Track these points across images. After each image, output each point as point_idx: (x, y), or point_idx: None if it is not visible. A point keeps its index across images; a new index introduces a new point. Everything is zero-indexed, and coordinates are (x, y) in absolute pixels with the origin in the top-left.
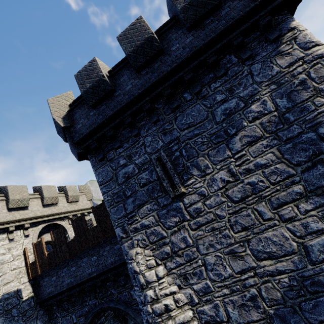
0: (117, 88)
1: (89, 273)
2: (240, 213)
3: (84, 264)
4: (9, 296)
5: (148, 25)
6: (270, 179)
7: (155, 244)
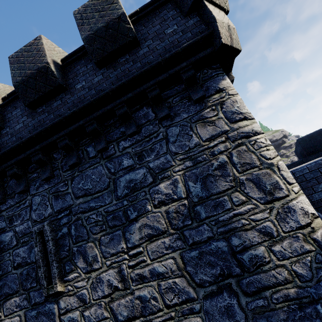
0: (6, 123)
1: None
2: None
3: None
4: None
5: (45, 50)
6: (165, 298)
7: None
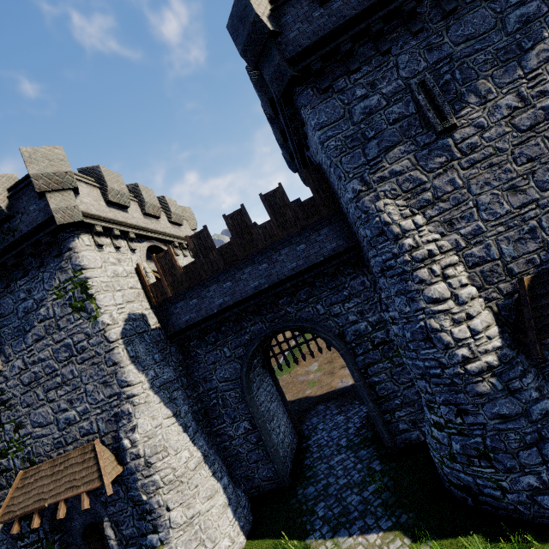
0: None
1: (255, 287)
2: (527, 144)
3: (247, 276)
4: (136, 318)
5: None
6: None
7: (410, 193)
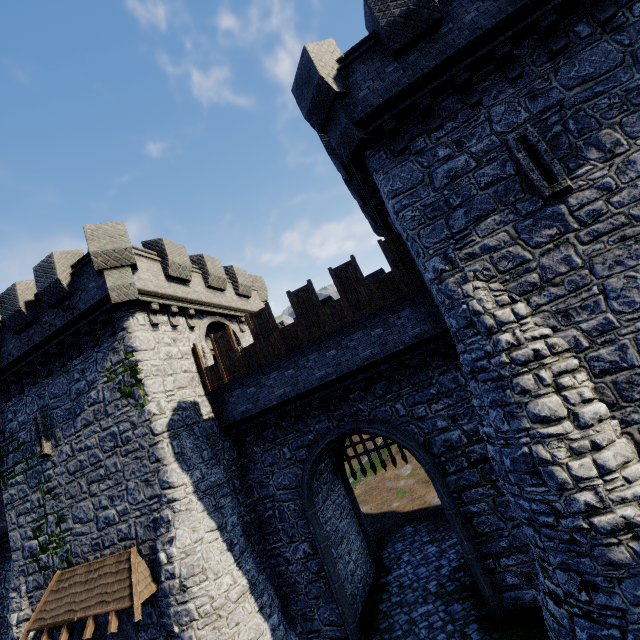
0: (444, 20)
1: (321, 377)
2: None
3: (312, 364)
4: (186, 406)
5: None
6: None
7: (508, 274)
